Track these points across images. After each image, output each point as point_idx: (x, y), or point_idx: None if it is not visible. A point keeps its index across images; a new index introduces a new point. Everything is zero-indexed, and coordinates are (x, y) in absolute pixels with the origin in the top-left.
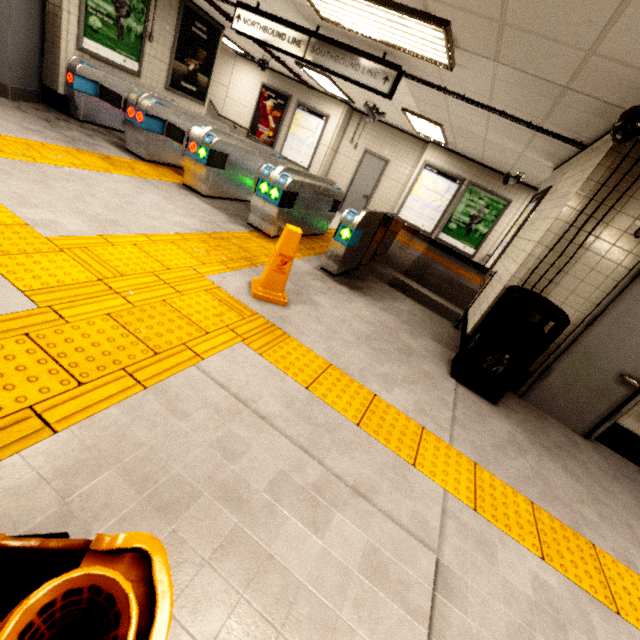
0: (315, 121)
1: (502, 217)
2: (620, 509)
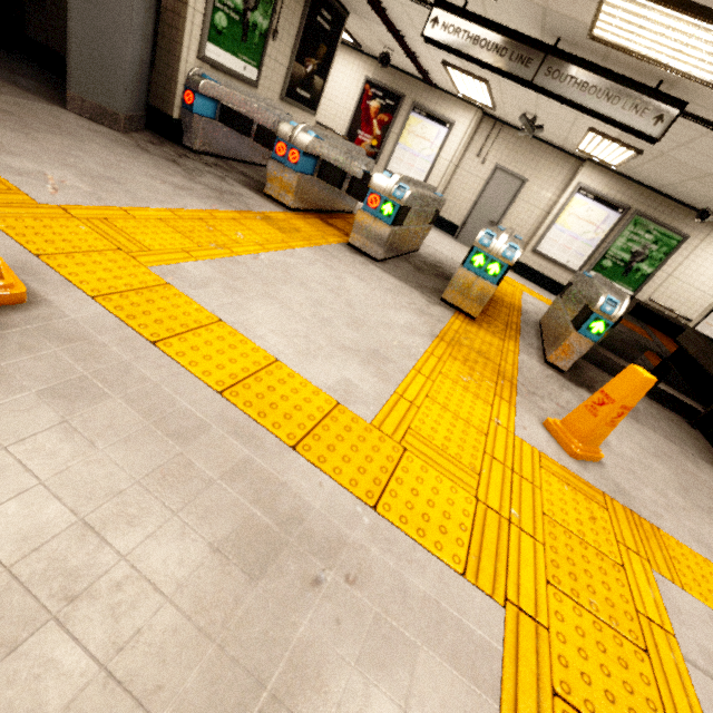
0: (435, 128)
1: (674, 255)
2: None
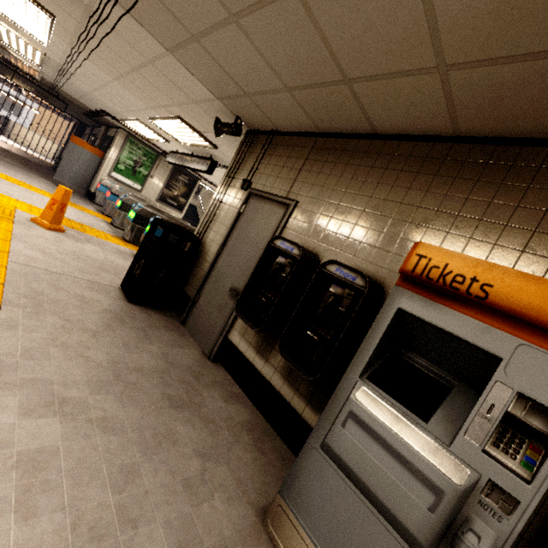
0: None
1: None
2: (108, 349)
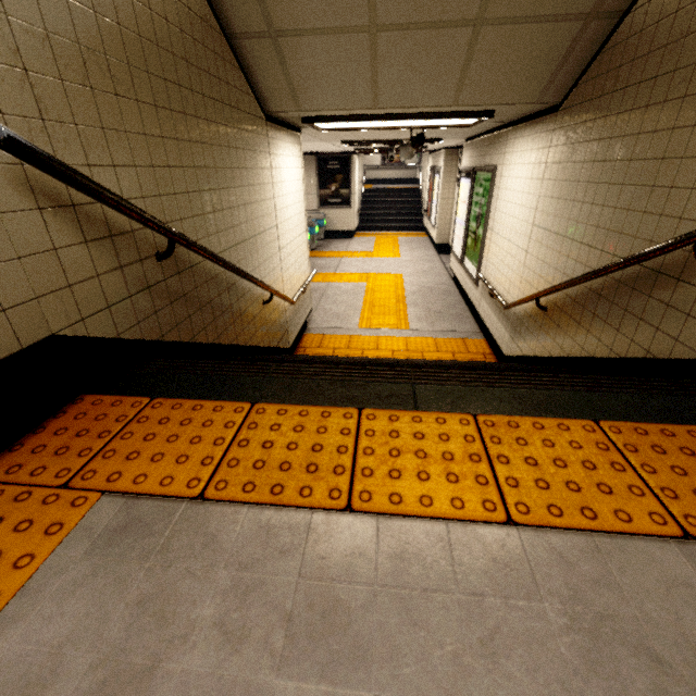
0: (437, 179)
1: (492, 200)
2: None
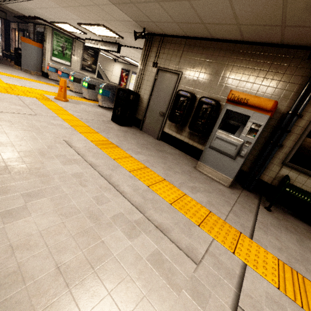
0: None
1: None
2: (132, 140)
